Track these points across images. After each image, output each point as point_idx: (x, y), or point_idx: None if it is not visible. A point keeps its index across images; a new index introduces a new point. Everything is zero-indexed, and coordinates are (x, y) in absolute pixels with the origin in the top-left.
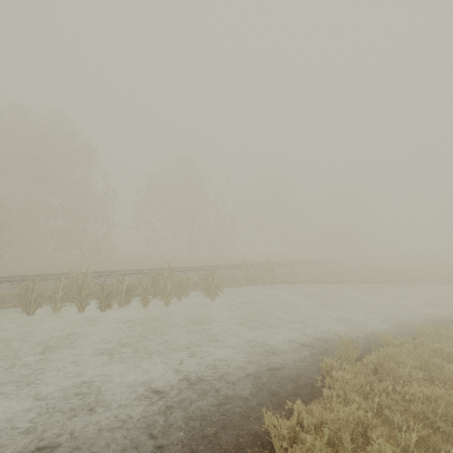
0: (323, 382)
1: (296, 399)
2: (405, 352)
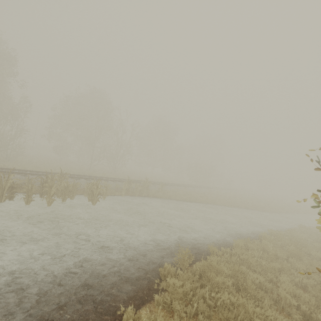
0: (159, 285)
1: (130, 303)
2: (224, 259)
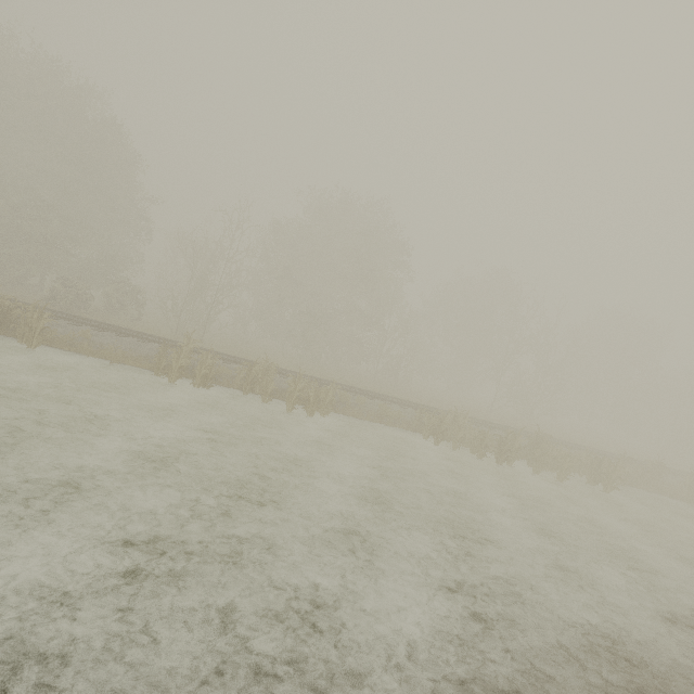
0: None
1: None
2: None
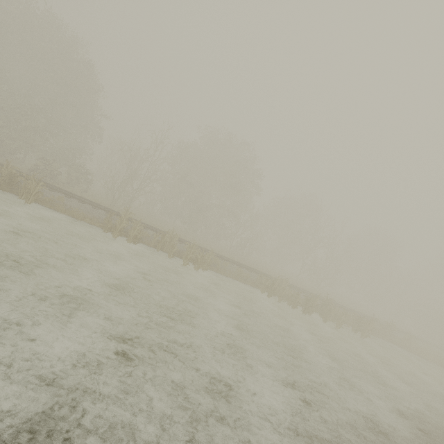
0: None
1: None
2: None
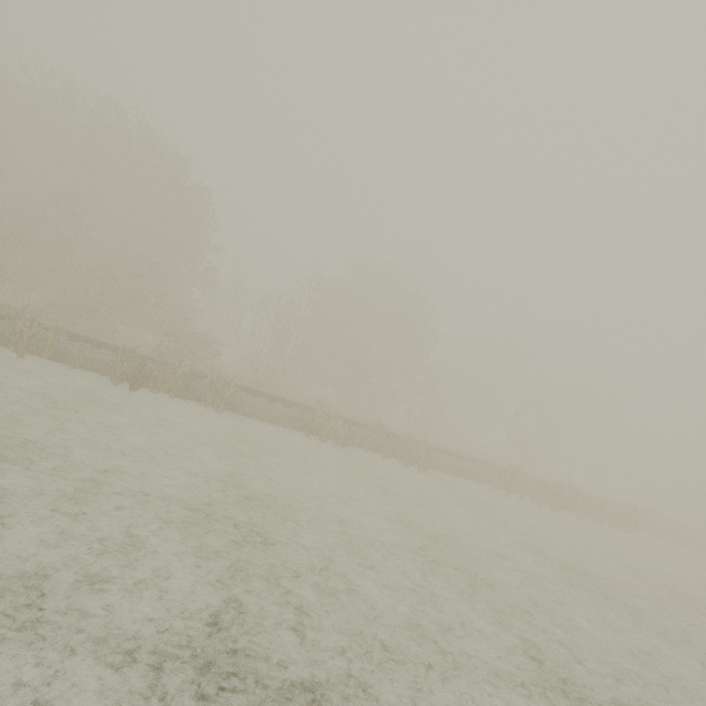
0: None
1: None
2: None
